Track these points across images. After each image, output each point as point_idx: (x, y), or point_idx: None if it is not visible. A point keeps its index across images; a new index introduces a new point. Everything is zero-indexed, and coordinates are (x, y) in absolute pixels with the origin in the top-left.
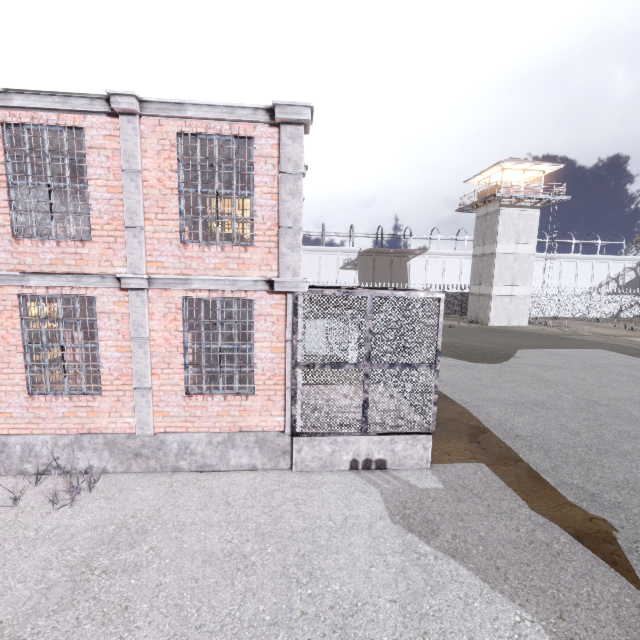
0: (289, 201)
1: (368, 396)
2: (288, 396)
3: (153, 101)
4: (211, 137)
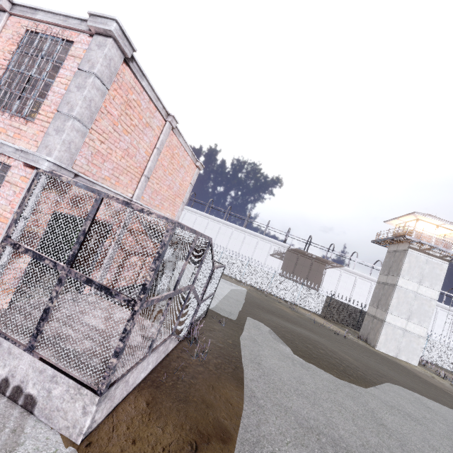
0: (74, 92)
1: (51, 306)
2: None
3: (20, 5)
4: (47, 37)
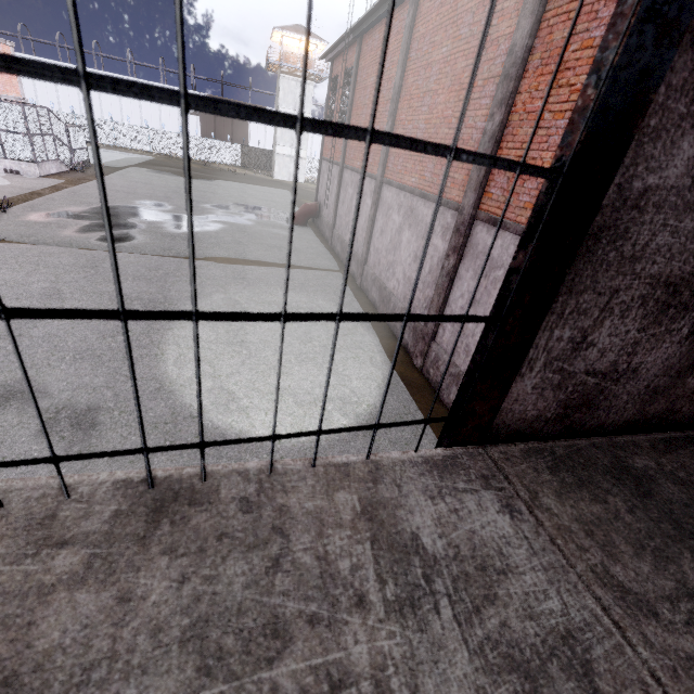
0: None
1: (2, 143)
2: None
3: None
4: None
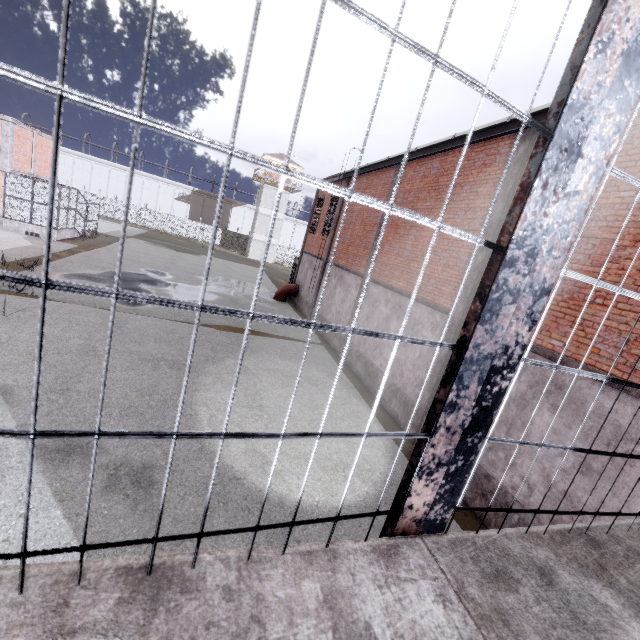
0: (5, 143)
1: (32, 211)
2: (3, 204)
3: None
4: None
